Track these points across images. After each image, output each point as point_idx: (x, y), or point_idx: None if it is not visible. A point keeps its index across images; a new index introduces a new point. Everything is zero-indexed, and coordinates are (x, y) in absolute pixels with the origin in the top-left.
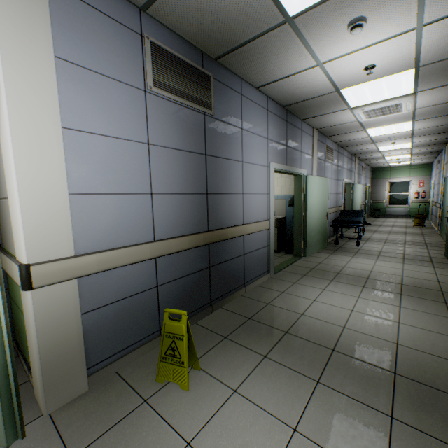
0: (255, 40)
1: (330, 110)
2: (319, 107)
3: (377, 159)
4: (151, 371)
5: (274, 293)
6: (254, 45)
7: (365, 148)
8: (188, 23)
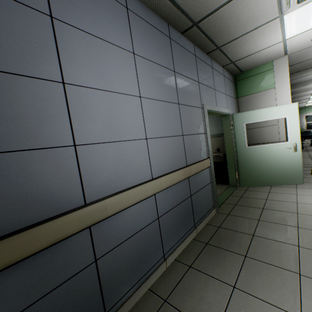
0: (311, 68)
1: (308, 84)
2: (305, 83)
3: (302, 103)
4: (308, 176)
5: (309, 162)
6: (309, 69)
7: (303, 98)
8: (296, 67)
